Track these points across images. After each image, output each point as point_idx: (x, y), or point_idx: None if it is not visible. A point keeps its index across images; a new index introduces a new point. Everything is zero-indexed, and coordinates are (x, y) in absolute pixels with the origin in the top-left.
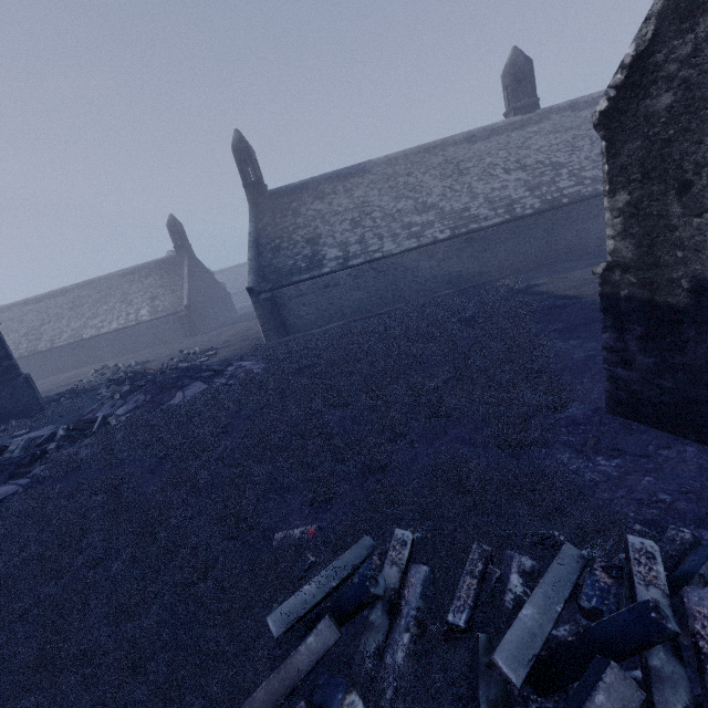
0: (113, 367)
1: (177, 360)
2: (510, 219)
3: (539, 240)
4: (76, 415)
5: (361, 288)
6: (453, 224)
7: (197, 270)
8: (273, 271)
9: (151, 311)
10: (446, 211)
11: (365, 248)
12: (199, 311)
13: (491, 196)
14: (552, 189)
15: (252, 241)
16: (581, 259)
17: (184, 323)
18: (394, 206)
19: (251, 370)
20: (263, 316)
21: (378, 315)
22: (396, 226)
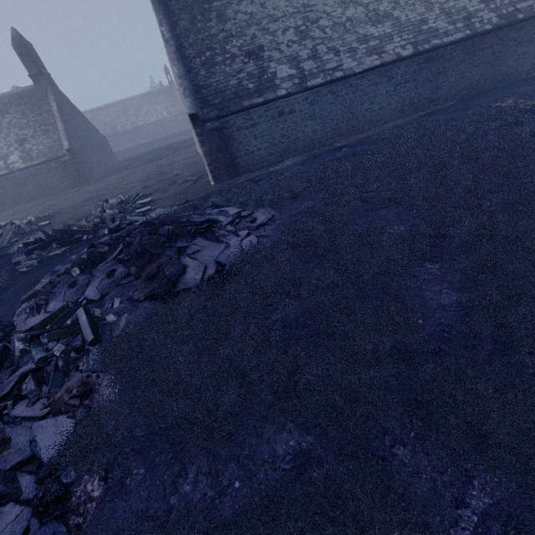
0: (9, 226)
1: (115, 211)
2: (471, 35)
3: (486, 64)
4: (4, 299)
5: (316, 116)
6: (413, 38)
7: (66, 107)
8: (214, 93)
9: (23, 156)
10: (403, 23)
11: (322, 65)
12: (83, 156)
13: (447, 6)
14: (506, 2)
15: (175, 52)
16: (533, 84)
17: (69, 170)
18: (342, 12)
19: (257, 218)
20: (211, 153)
21: (346, 148)
22: (351, 38)
